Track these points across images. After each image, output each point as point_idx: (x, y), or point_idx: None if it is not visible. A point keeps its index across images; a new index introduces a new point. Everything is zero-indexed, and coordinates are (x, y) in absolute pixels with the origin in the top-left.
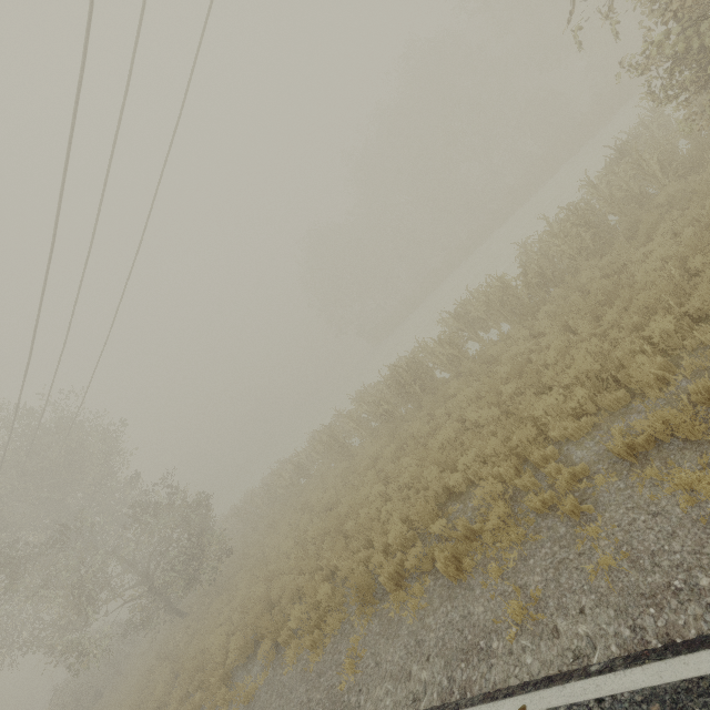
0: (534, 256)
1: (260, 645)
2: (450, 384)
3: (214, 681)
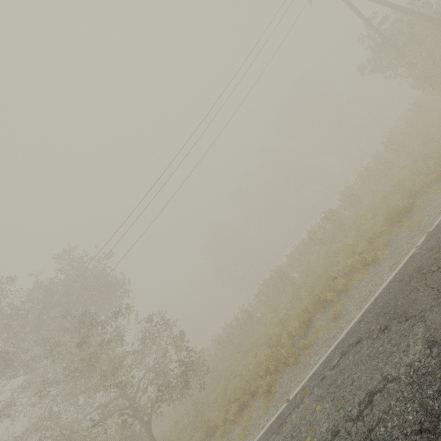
0: (375, 161)
1: (310, 325)
2: (363, 200)
3: (284, 353)
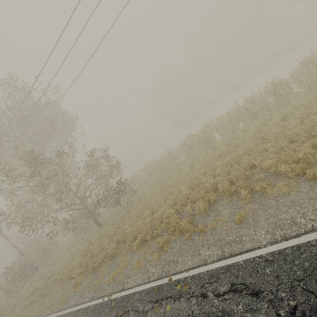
0: None
1: (213, 206)
2: None
3: (183, 224)
